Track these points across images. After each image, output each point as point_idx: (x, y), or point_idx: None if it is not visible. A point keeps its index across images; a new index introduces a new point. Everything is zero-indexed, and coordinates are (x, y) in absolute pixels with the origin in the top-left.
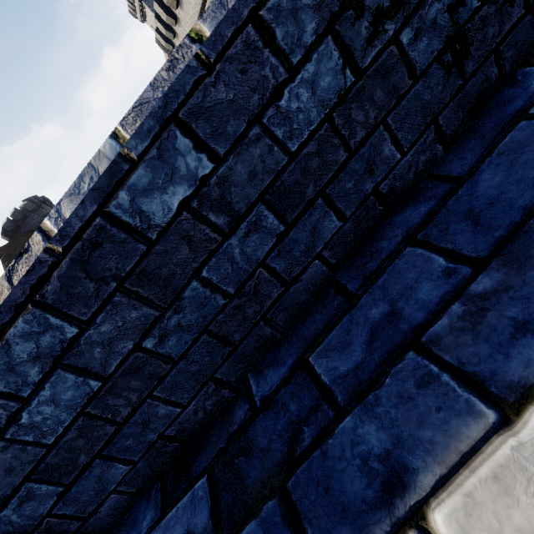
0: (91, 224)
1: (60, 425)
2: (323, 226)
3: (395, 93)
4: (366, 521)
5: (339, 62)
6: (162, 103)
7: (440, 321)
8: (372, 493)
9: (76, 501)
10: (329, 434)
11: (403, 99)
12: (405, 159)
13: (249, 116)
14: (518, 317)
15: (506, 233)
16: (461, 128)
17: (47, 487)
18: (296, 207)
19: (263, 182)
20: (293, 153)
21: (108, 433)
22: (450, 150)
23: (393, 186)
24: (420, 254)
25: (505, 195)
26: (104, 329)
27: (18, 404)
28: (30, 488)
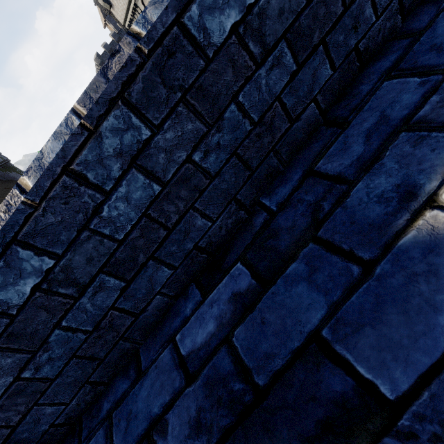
0: (170, 32)
1: (129, 223)
2: (320, 72)
3: None
4: (388, 225)
5: None
6: None
7: (421, 113)
8: (389, 211)
9: (132, 298)
10: (345, 199)
11: None
12: (378, 23)
13: None
14: None
15: None
16: (414, 3)
17: (114, 281)
18: (306, 50)
19: (287, 20)
20: None
21: (161, 237)
22: (406, 21)
23: (367, 46)
24: (396, 83)
25: None
26: (168, 137)
27: (102, 197)
28: (102, 280)
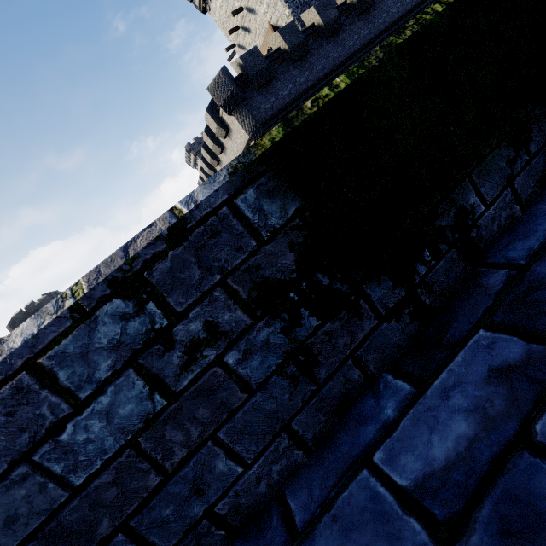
0: None
1: None
2: None
3: (225, 408)
4: None
5: (145, 389)
6: None
7: None
8: None
9: None
10: None
11: (237, 412)
12: (251, 471)
13: (13, 455)
14: None
15: None
16: (326, 429)
17: None
18: None
19: (28, 525)
20: (78, 486)
21: None
22: (313, 456)
23: (237, 503)
24: None
25: None
26: None
27: None
28: None
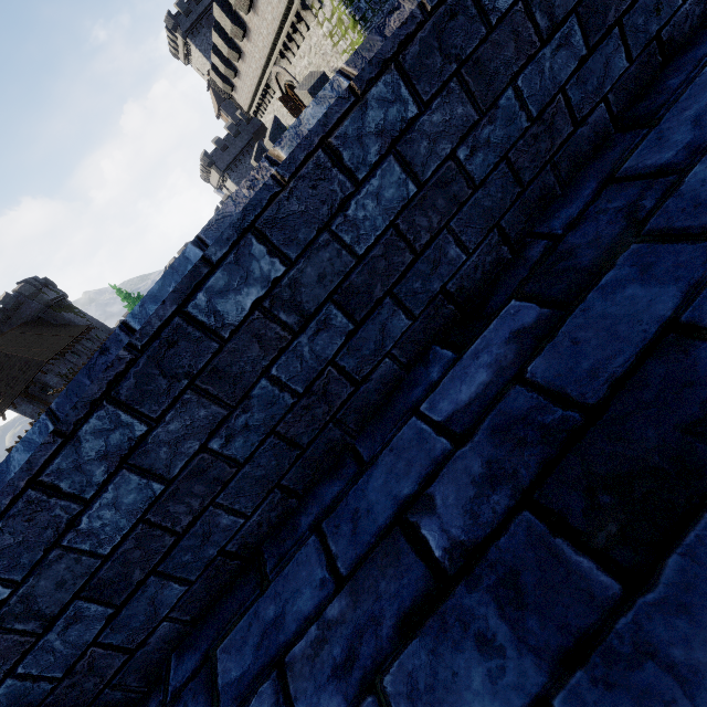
0: None
1: (373, 233)
2: (614, 62)
3: None
4: None
5: None
6: None
7: None
8: None
9: (357, 353)
10: (676, 190)
11: None
12: (684, 8)
13: None
14: None
15: None
16: None
17: (342, 319)
18: (598, 31)
19: None
20: None
21: (405, 263)
22: None
23: (671, 36)
24: None
25: None
26: (435, 120)
27: (352, 188)
28: (329, 313)
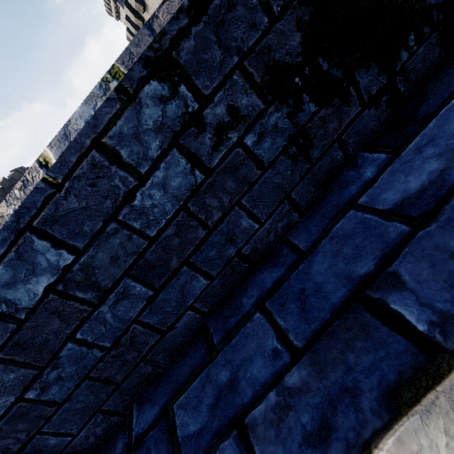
0: None
1: None
2: (191, 286)
3: (246, 182)
4: None
5: (187, 166)
6: (14, 218)
7: (264, 401)
8: None
9: None
10: None
11: (254, 185)
12: (264, 227)
13: (104, 216)
14: (312, 420)
15: (322, 323)
16: (314, 198)
17: None
18: (162, 275)
19: (126, 262)
20: (152, 237)
21: None
22: (305, 216)
23: (255, 248)
24: (264, 323)
25: (327, 284)
26: None
27: None
28: None
